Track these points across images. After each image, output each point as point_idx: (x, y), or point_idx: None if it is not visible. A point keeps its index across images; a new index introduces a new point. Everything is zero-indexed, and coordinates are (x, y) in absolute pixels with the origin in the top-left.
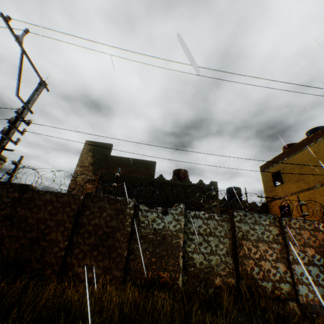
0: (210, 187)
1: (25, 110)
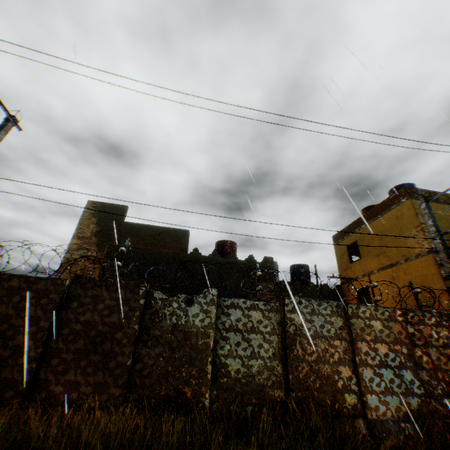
0: (263, 265)
1: None
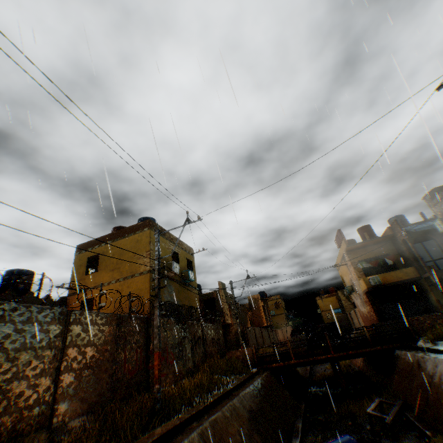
0: None
1: None
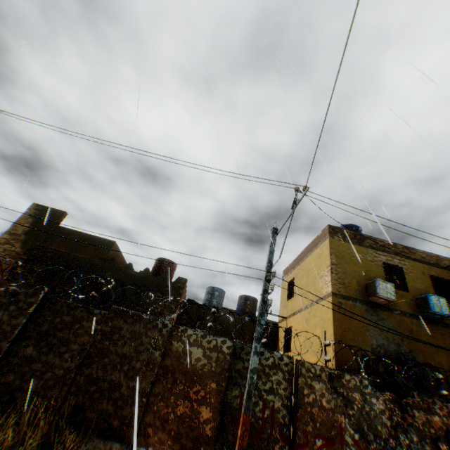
0: (173, 284)
1: None
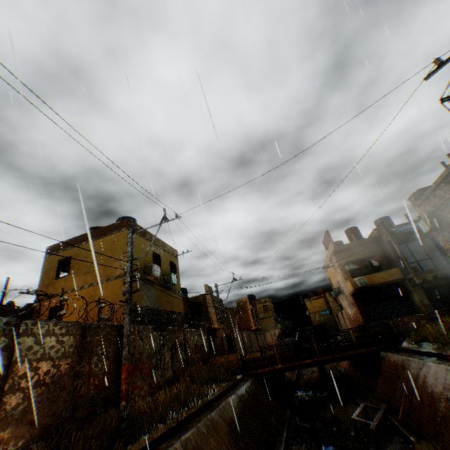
0: None
1: None
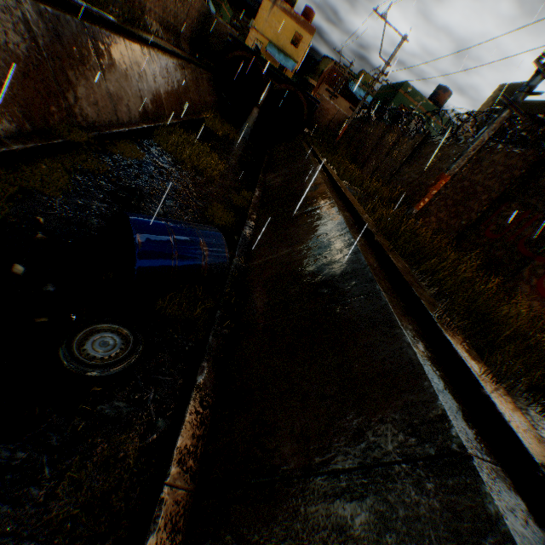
0: None
1: (385, 66)
